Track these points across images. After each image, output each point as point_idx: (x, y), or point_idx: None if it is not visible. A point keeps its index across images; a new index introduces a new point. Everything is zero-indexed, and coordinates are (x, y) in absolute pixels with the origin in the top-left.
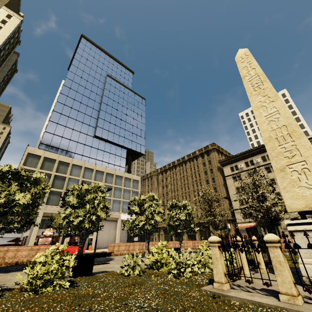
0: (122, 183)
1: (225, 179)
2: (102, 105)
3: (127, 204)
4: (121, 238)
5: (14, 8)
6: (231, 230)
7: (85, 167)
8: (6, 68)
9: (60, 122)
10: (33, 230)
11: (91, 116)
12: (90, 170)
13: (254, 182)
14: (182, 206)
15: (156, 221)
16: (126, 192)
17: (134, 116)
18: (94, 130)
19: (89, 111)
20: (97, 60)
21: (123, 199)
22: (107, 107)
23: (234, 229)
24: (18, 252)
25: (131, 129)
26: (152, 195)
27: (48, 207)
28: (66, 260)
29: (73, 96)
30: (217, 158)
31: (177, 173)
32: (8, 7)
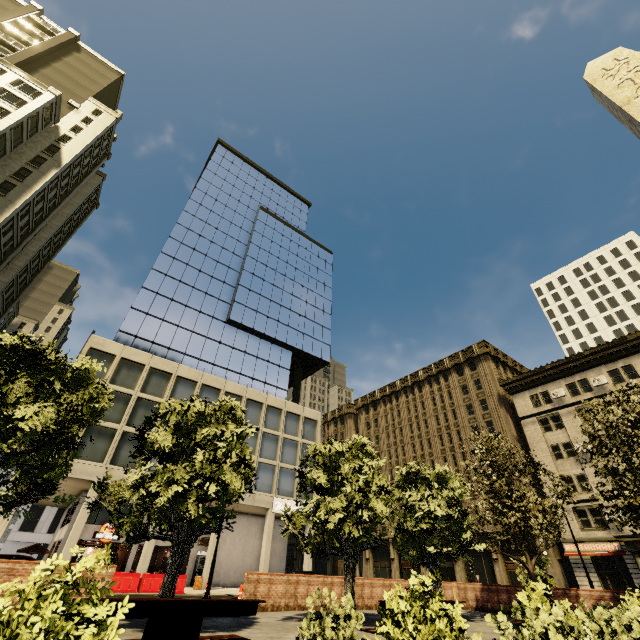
0: (280, 423)
1: (519, 426)
2: (246, 260)
3: (289, 474)
4: (272, 562)
5: (109, 103)
6: (551, 560)
7: (203, 385)
8: (79, 199)
9: (162, 290)
10: (73, 526)
11: (225, 282)
12: (213, 392)
13: (635, 419)
14: (435, 481)
15: (374, 515)
16: (288, 446)
17: (310, 284)
18: (228, 309)
19: (221, 273)
20: (243, 182)
21: (280, 461)
22: (256, 266)
23: (557, 559)
24: (11, 579)
25: (303, 309)
26: (360, 443)
27: (114, 470)
28: (93, 622)
29: (193, 244)
30: (495, 375)
31: (401, 410)
32: (99, 100)
